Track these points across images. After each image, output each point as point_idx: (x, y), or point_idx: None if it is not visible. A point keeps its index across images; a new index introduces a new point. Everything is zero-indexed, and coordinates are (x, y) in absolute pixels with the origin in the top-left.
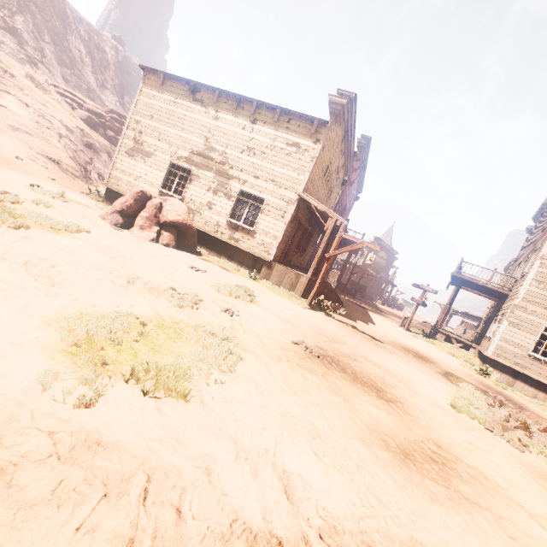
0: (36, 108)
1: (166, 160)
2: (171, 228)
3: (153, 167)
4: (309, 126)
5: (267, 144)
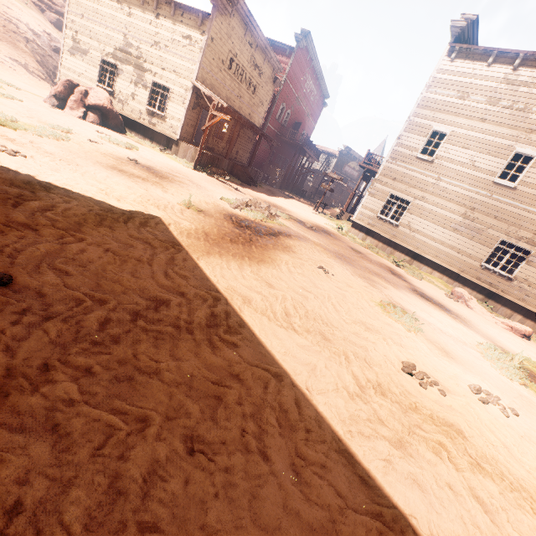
0: (1, 12)
1: (98, 57)
2: (95, 111)
3: (90, 64)
4: (197, 18)
5: (168, 38)
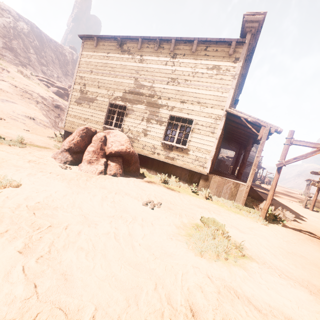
0: (21, 88)
1: (105, 102)
2: (116, 158)
3: (96, 109)
4: (226, 48)
5: (188, 73)
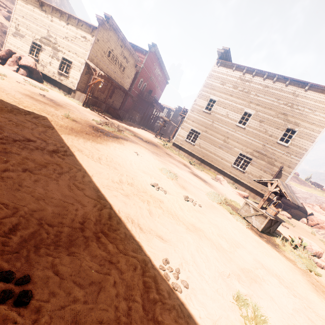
0: None
1: (30, 40)
2: (25, 68)
3: (25, 43)
4: (90, 29)
5: (73, 36)
